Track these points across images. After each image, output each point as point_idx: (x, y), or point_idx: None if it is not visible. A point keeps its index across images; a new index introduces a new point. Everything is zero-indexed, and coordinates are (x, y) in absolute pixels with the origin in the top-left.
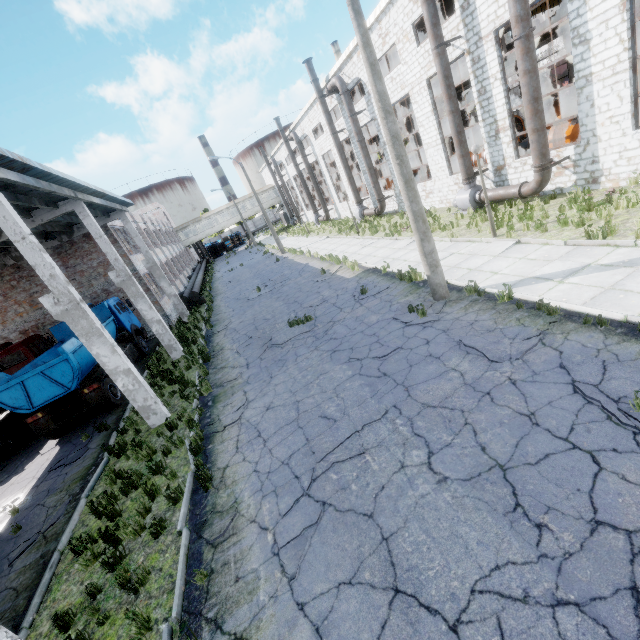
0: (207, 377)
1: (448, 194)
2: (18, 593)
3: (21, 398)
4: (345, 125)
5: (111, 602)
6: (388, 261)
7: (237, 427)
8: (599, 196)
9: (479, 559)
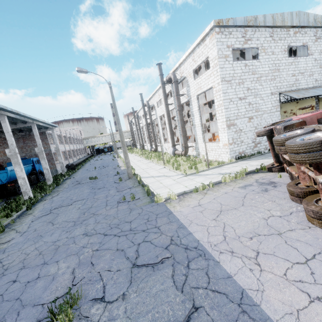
0: (53, 189)
1: None
2: None
3: None
4: None
5: None
6: (136, 166)
7: (48, 200)
8: (196, 159)
9: (69, 218)
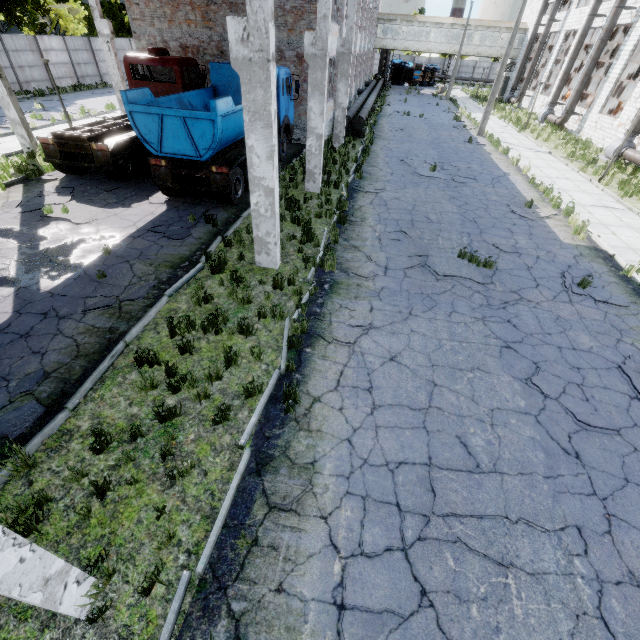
0: (334, 246)
1: None
2: (78, 354)
3: (154, 133)
4: None
5: (147, 462)
6: (635, 258)
7: (347, 352)
8: None
9: None
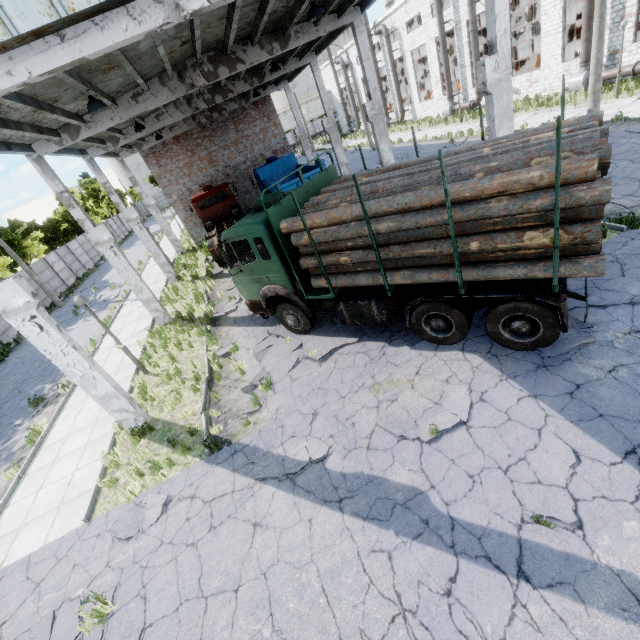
0: None
1: (554, 82)
2: None
3: None
4: (453, 16)
5: None
6: (518, 126)
7: None
8: None
9: None
